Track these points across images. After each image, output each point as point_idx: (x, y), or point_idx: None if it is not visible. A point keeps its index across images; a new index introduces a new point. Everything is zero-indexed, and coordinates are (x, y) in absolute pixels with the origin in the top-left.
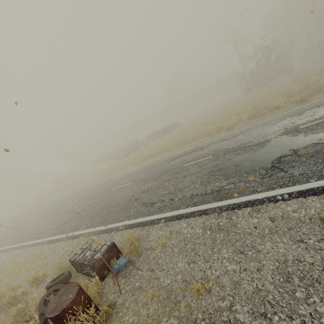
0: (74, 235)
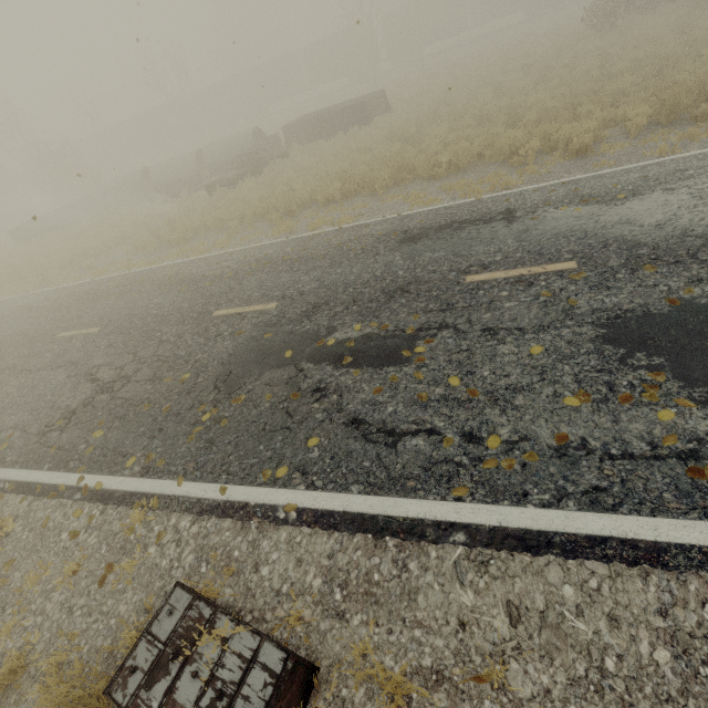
0: (105, 489)
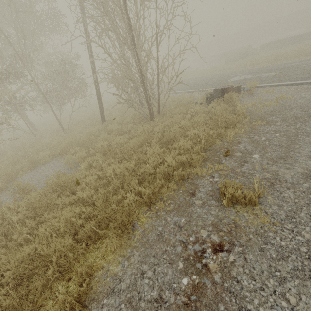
0: (204, 90)
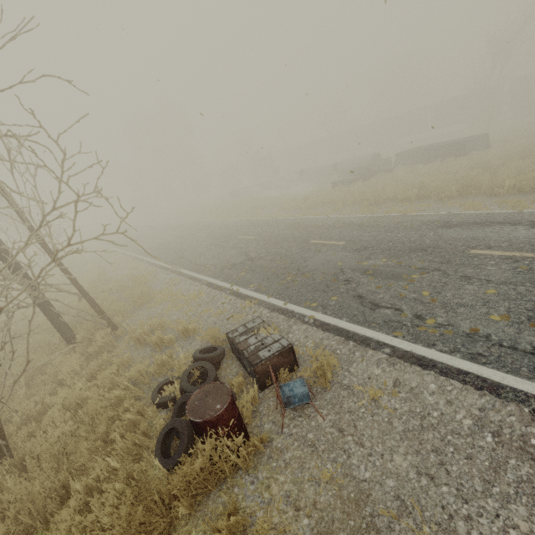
0: (239, 292)
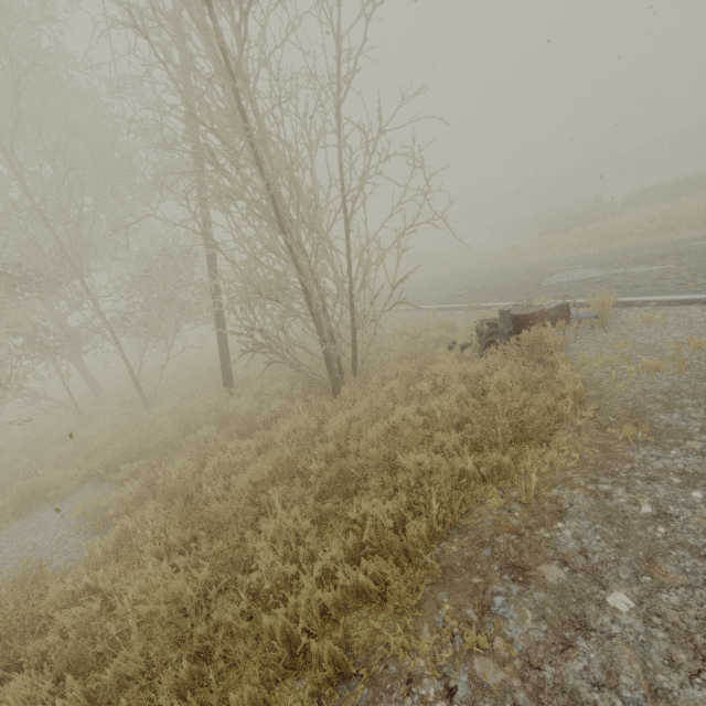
0: (480, 306)
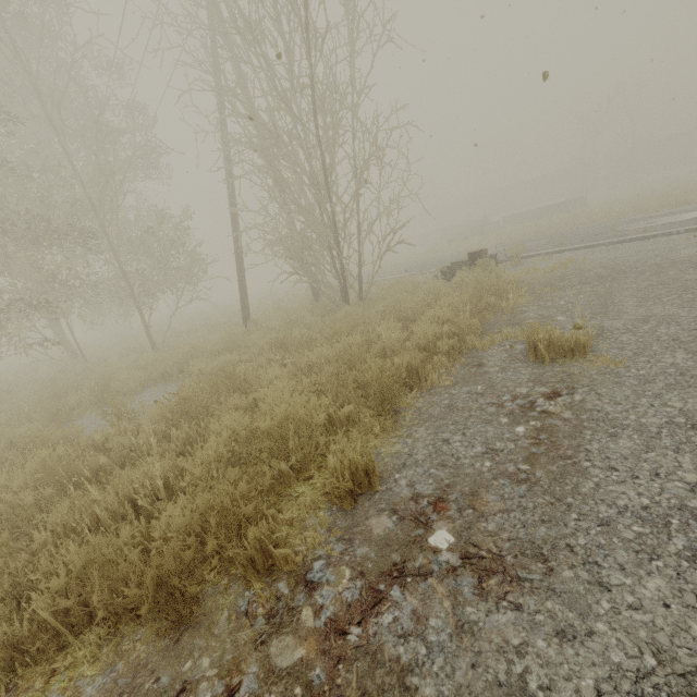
0: (429, 271)
